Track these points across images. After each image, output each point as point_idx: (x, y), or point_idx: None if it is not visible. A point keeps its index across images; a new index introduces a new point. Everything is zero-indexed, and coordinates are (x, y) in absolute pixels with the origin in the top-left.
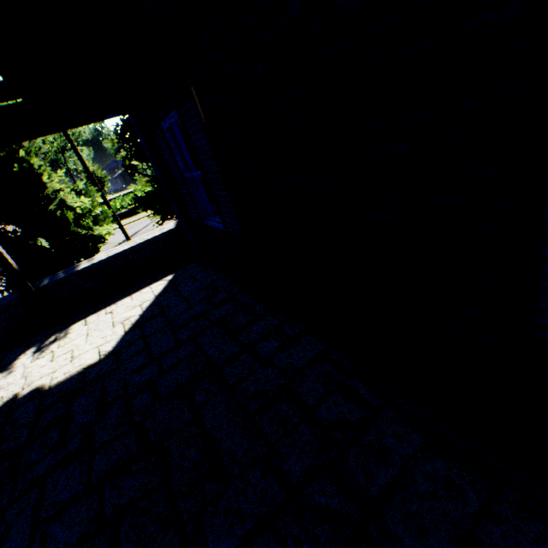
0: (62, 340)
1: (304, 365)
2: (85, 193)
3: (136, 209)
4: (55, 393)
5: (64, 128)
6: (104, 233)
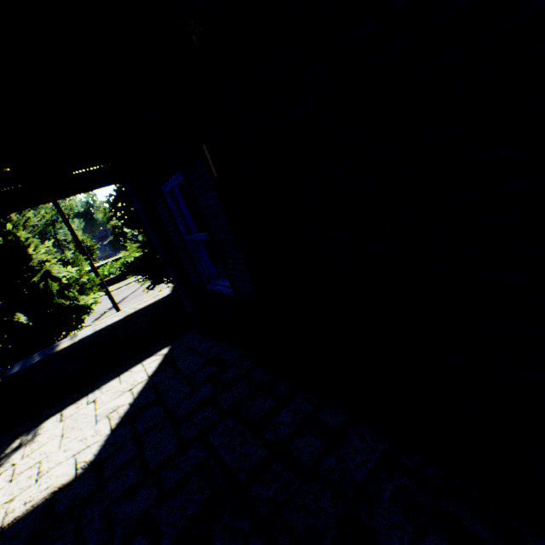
0: (29, 445)
1: (365, 476)
2: (72, 263)
3: (124, 274)
4: (7, 540)
5: (56, 197)
6: (91, 302)
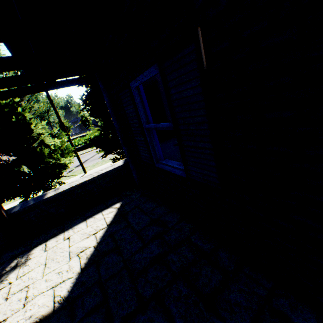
0: (22, 267)
1: None
2: (57, 136)
3: (87, 145)
4: None
5: (48, 88)
6: (67, 162)
